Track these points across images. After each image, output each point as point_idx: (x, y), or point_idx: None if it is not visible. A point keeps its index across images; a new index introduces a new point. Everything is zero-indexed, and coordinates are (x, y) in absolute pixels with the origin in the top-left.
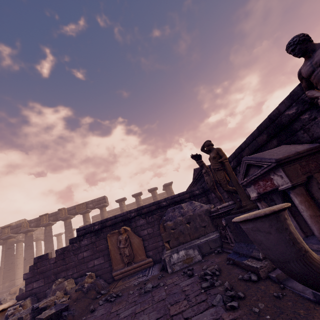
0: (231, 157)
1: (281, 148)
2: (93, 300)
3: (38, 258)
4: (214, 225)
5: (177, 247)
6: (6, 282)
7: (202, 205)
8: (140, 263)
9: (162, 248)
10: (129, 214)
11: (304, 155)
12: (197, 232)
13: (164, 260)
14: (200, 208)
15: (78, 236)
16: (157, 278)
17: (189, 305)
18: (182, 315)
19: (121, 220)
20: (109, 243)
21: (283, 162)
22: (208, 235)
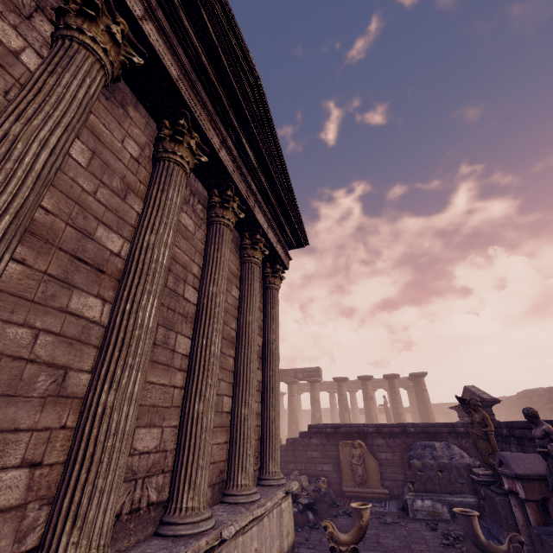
0: (503, 424)
1: (536, 458)
2: (329, 506)
3: None
4: (474, 488)
5: (423, 494)
6: None
7: (463, 456)
8: (374, 490)
9: (401, 483)
10: (366, 427)
11: (546, 478)
12: (451, 487)
13: (405, 500)
14: (459, 459)
15: (310, 433)
16: (396, 515)
17: (427, 549)
18: (421, 552)
19: (356, 431)
20: (341, 453)
21: (522, 477)
22: (464, 496)
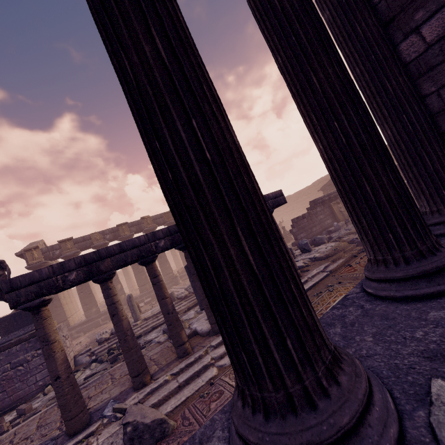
0: None
1: None
2: None
3: (296, 219)
4: None
5: None
6: (92, 308)
7: None
8: None
9: None
10: None
11: None
12: None
13: None
14: None
15: (319, 203)
16: None
17: None
18: None
19: (337, 195)
20: (334, 209)
21: None
22: None
